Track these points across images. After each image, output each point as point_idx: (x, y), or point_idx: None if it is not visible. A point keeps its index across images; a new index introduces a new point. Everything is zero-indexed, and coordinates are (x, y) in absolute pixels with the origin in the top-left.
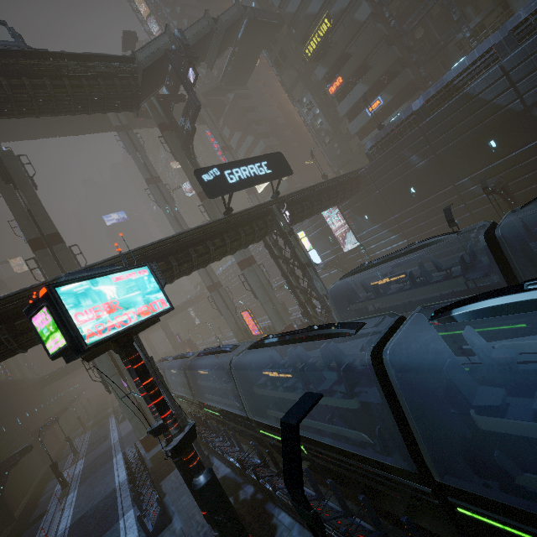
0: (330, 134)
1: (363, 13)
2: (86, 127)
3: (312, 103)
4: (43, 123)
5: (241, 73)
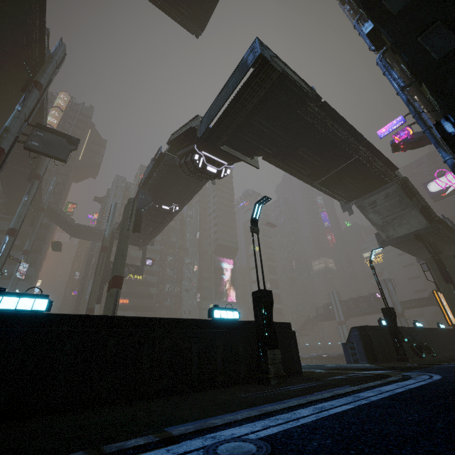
0: None
1: (153, 291)
2: None
3: None
4: None
5: (86, 235)
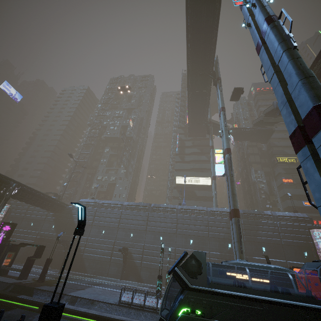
0: (266, 195)
1: None
2: (198, 57)
3: (262, 176)
4: (206, 26)
5: (238, 136)
